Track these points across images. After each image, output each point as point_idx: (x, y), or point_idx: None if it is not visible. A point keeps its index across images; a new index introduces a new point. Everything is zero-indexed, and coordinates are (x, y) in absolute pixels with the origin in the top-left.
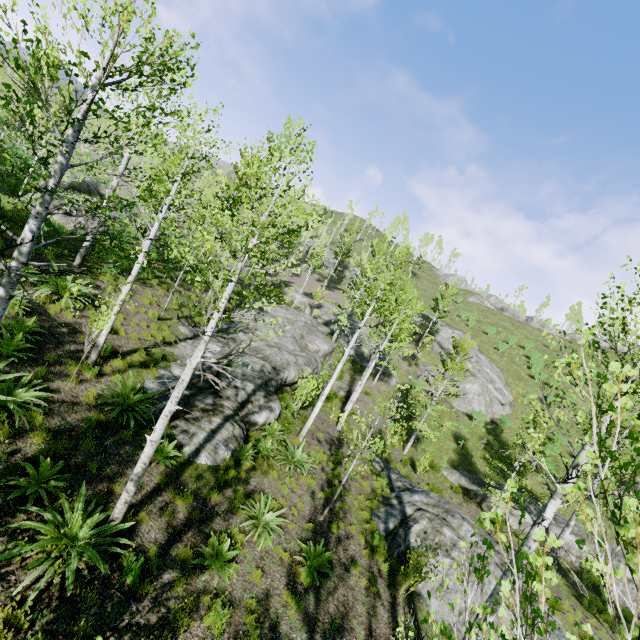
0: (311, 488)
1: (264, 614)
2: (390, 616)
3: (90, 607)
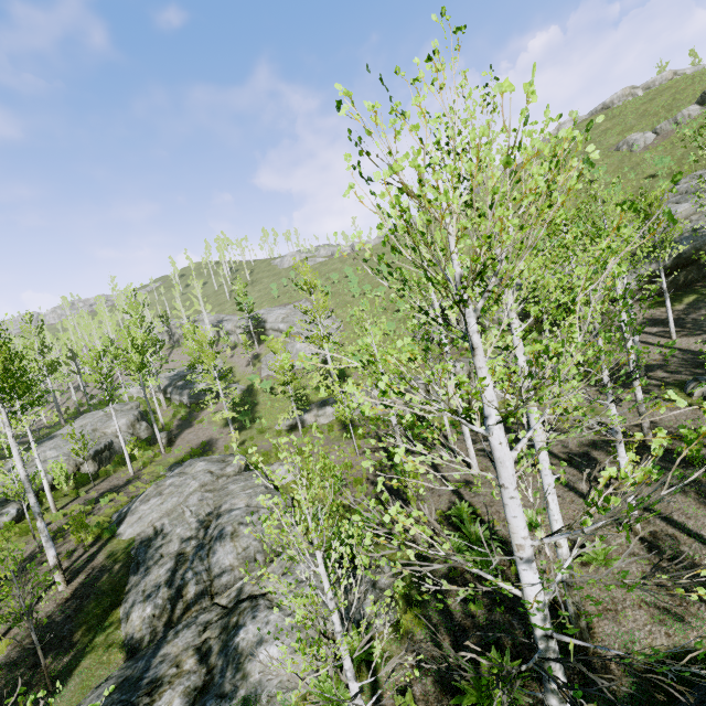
0: None
1: None
2: (72, 563)
3: None
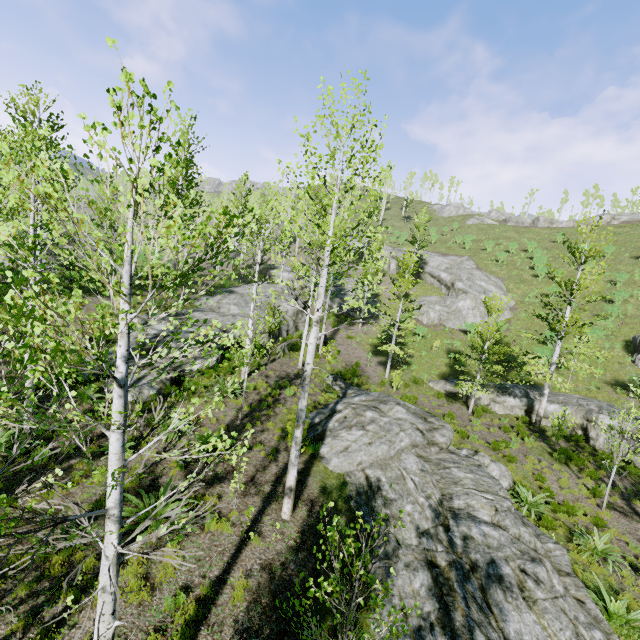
0: (239, 406)
1: (147, 472)
2: (280, 471)
3: (6, 477)
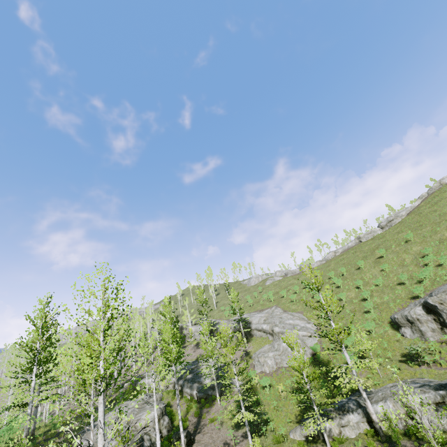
0: None
1: None
2: None
3: None
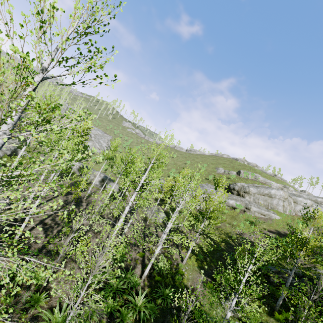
0: None
1: None
2: None
3: None
